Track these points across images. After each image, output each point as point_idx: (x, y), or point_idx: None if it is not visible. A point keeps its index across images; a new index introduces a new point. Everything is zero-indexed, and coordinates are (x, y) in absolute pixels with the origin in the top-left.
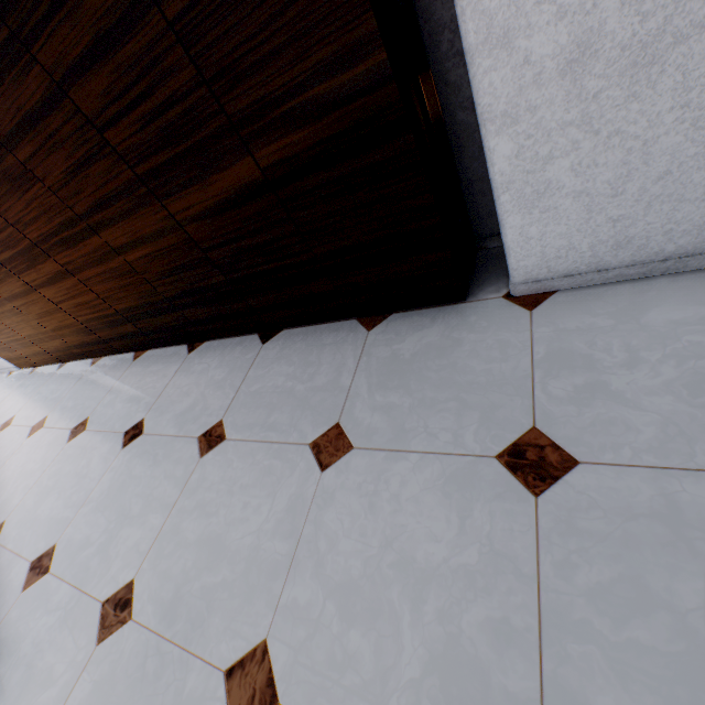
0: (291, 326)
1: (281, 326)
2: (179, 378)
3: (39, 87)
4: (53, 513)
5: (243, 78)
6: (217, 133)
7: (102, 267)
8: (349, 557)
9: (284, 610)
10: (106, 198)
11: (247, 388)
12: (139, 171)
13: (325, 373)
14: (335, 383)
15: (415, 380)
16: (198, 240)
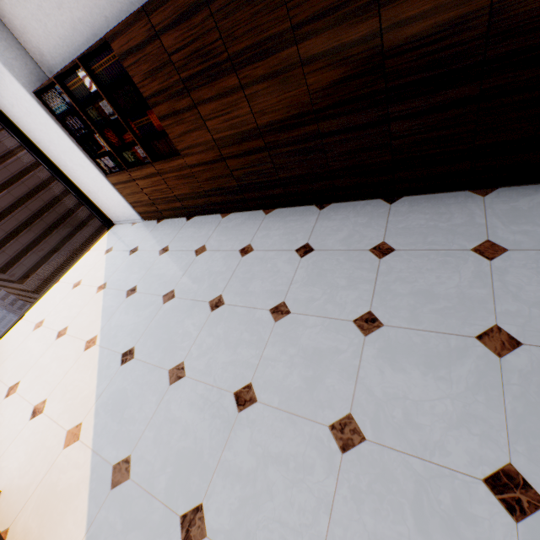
0: (413, 194)
1: (405, 194)
2: (322, 222)
3: (364, 30)
4: (266, 289)
5: (514, 37)
6: (468, 66)
7: (298, 146)
8: (536, 292)
9: (501, 314)
10: (346, 100)
11: (394, 226)
12: (389, 85)
13: (459, 218)
14: (472, 222)
15: (539, 219)
16: (393, 132)
